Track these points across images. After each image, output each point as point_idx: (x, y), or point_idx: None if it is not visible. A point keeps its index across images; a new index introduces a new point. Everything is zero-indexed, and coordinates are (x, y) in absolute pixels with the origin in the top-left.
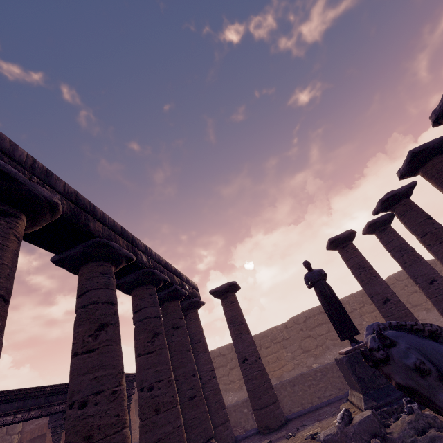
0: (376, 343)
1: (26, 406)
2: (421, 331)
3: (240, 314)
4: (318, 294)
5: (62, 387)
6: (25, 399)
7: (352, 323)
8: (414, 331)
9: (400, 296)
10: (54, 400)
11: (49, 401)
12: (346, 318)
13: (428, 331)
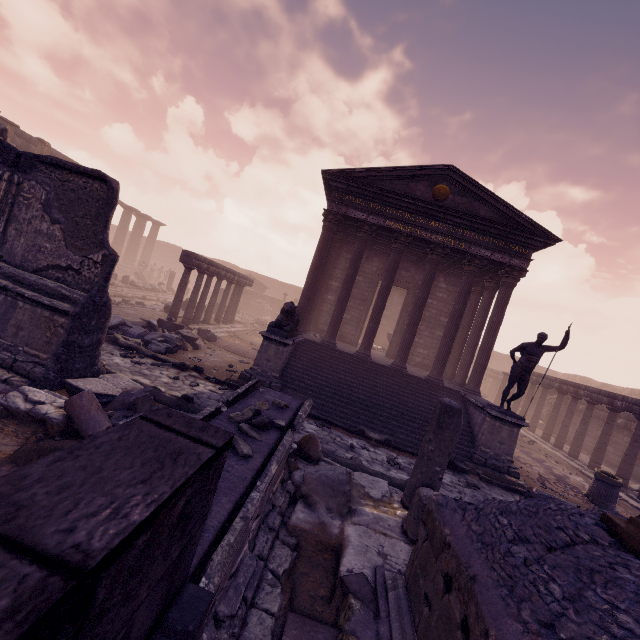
0: None
1: None
2: None
3: None
4: None
5: None
6: None
7: None
8: None
9: None
10: None
11: None
12: None
13: None
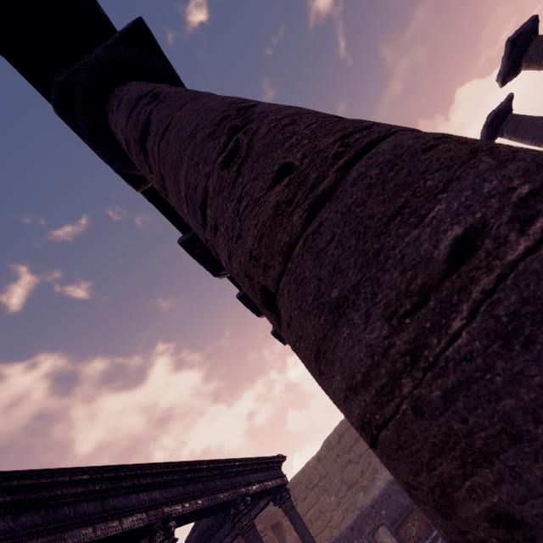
0: None
1: (188, 494)
2: None
3: None
4: None
5: (216, 465)
6: (183, 484)
7: None
8: None
9: None
10: (213, 487)
11: (208, 487)
12: None
13: None
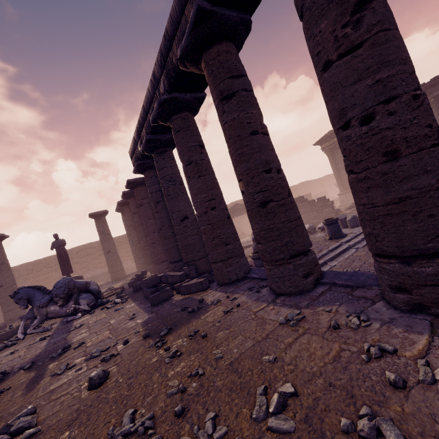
0: (13, 293)
1: None
2: (36, 288)
3: (3, 257)
4: (57, 253)
5: None
6: None
7: (71, 268)
8: (34, 288)
9: None
10: None
11: None
12: (68, 266)
13: (38, 287)
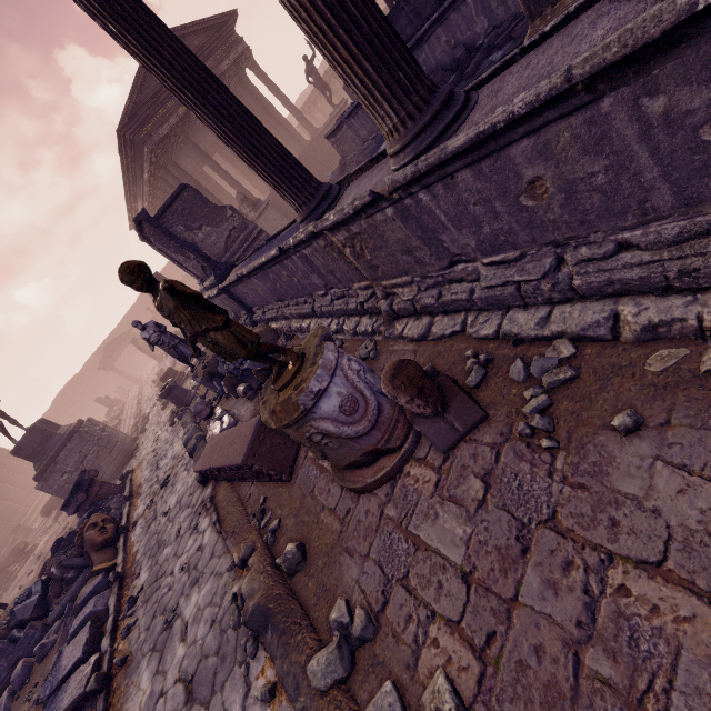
0: None
1: None
2: None
3: None
4: None
5: None
6: None
7: None
8: None
9: (64, 414)
10: None
11: None
12: None
13: None
